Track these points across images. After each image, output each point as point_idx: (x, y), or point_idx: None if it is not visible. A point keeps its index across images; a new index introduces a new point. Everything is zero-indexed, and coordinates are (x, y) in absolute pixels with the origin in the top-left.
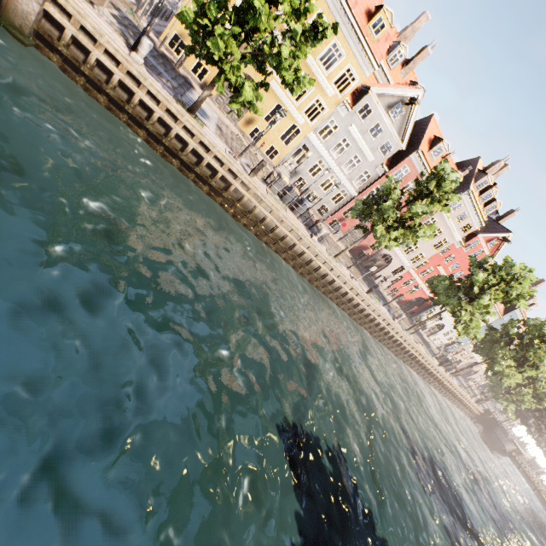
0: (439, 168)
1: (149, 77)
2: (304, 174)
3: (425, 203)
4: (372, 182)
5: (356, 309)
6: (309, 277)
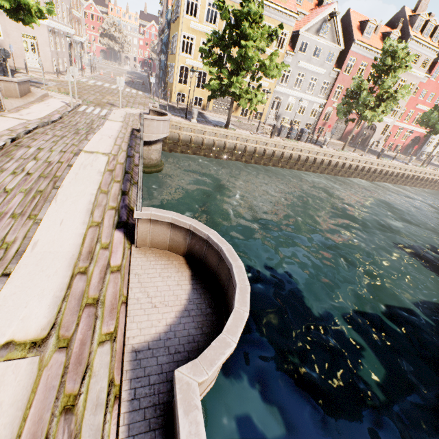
0: (386, 46)
1: (205, 126)
2: (284, 113)
3: (391, 76)
4: (332, 86)
5: (375, 173)
6: (333, 173)
